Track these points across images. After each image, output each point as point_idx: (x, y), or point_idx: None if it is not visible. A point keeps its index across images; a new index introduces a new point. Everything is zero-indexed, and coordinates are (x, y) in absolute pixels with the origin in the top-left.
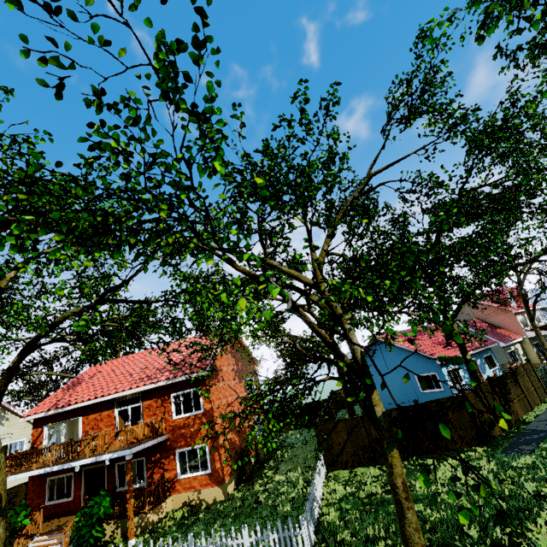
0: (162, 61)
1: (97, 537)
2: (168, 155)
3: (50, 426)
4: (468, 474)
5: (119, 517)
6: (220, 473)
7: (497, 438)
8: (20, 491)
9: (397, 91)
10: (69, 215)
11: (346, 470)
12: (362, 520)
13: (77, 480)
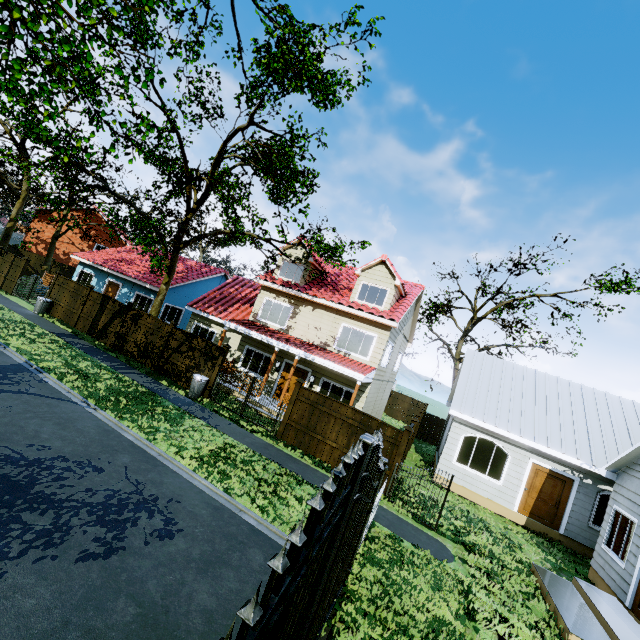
0: None
1: None
2: None
3: None
4: None
5: None
6: None
7: None
8: None
9: None
10: None
11: None
12: None
13: None
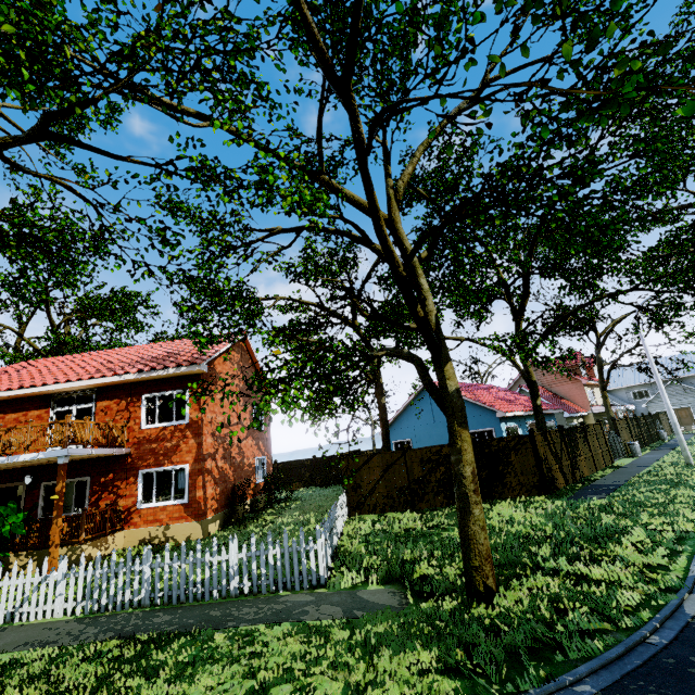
0: None
1: None
2: None
3: None
4: (532, 511)
5: (36, 548)
6: (201, 503)
7: (561, 489)
8: None
9: None
10: None
11: (374, 514)
12: (397, 549)
13: None
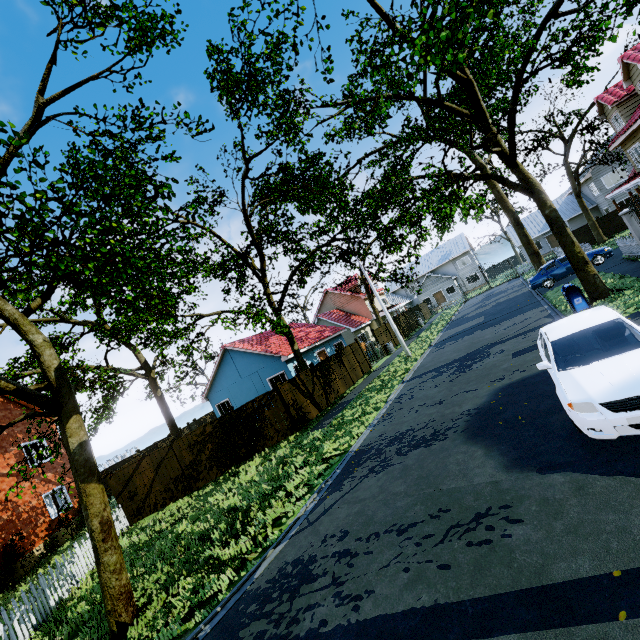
0: None
1: None
2: None
3: None
4: (260, 468)
5: None
6: None
7: (313, 420)
8: None
9: None
10: None
11: (155, 513)
12: None
13: None
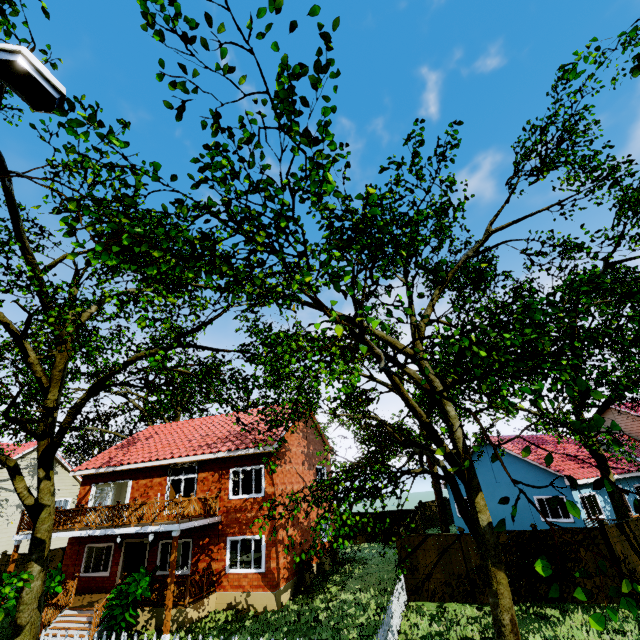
0: (283, 84)
1: (130, 622)
2: (273, 182)
3: (98, 486)
4: (607, 638)
5: (155, 605)
6: (275, 574)
7: None
8: (56, 556)
9: (527, 139)
10: (172, 232)
11: (433, 603)
12: None
13: (116, 553)
